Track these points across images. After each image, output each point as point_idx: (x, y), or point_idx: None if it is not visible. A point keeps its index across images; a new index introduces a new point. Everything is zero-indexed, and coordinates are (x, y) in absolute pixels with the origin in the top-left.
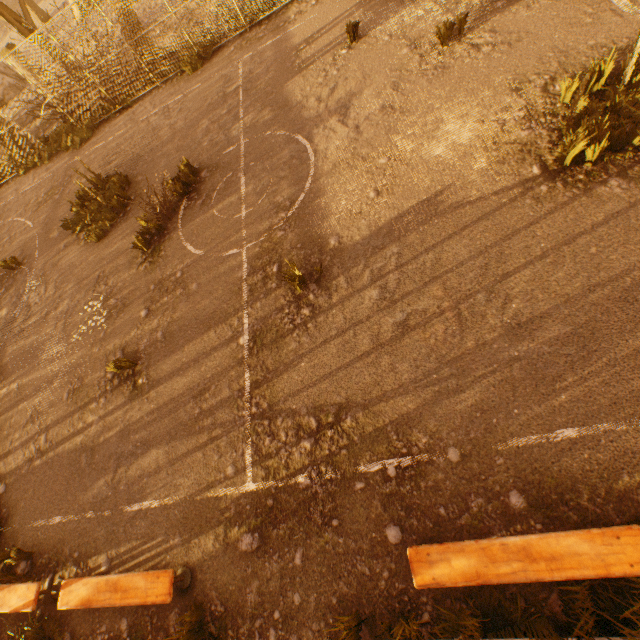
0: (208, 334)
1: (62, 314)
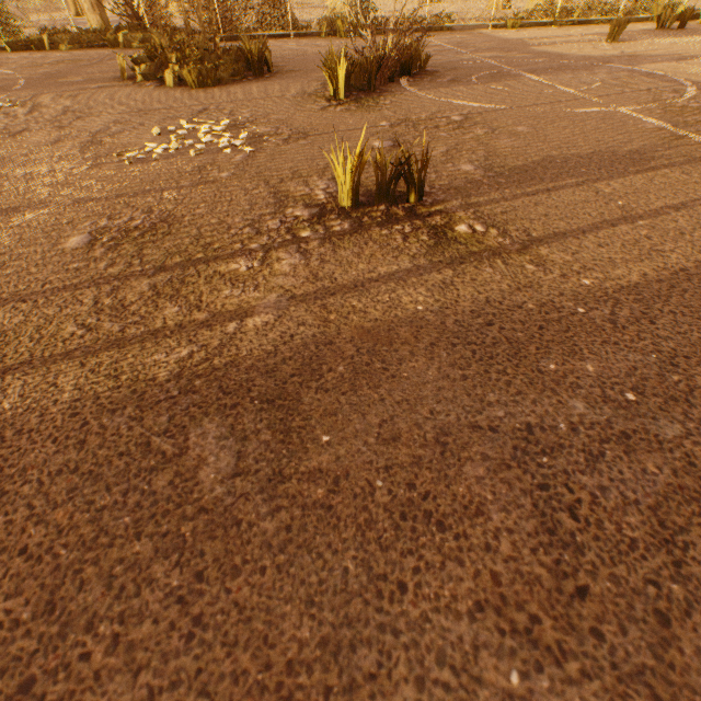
0: (661, 175)
1: (81, 132)
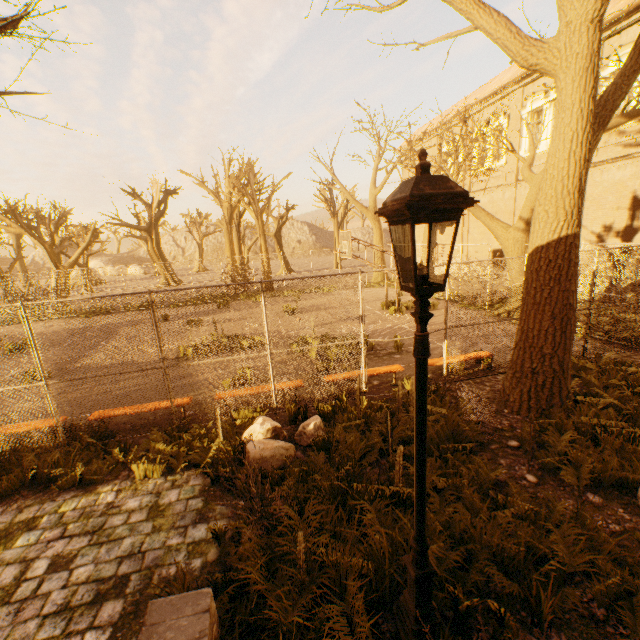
0: None
1: None
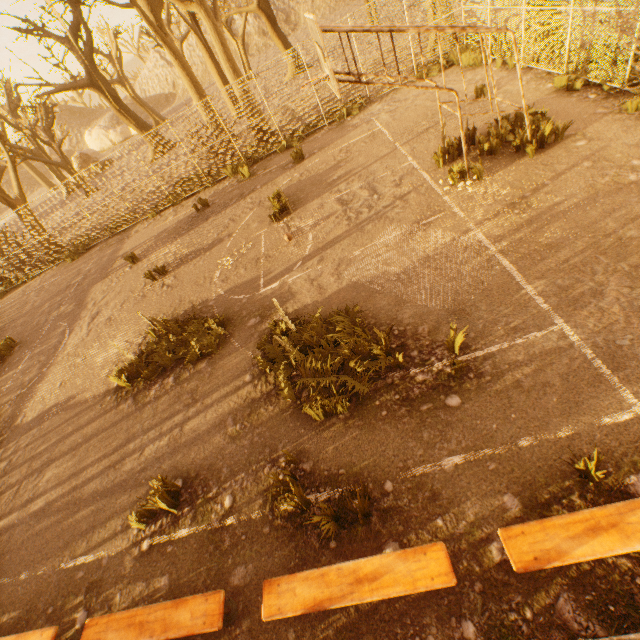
0: None
1: None
